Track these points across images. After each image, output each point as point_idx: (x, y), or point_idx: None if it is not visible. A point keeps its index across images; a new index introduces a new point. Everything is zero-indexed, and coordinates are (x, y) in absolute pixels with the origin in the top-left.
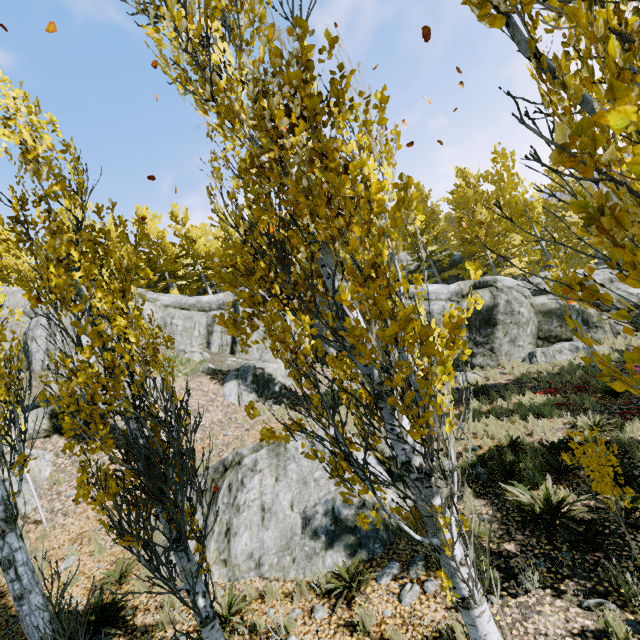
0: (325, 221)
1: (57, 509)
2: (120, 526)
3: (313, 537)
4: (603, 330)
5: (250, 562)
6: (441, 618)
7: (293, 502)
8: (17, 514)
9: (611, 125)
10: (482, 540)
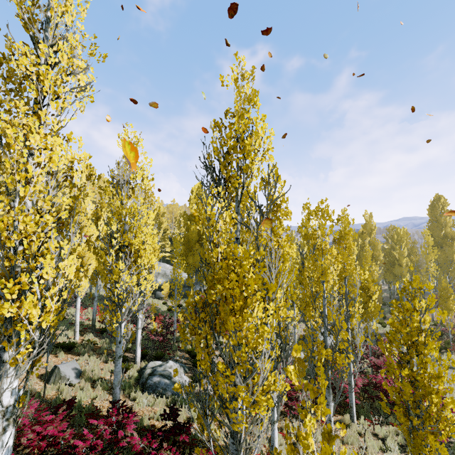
0: None
1: None
2: None
3: None
4: None
5: None
6: None
7: None
8: None
9: None
10: None
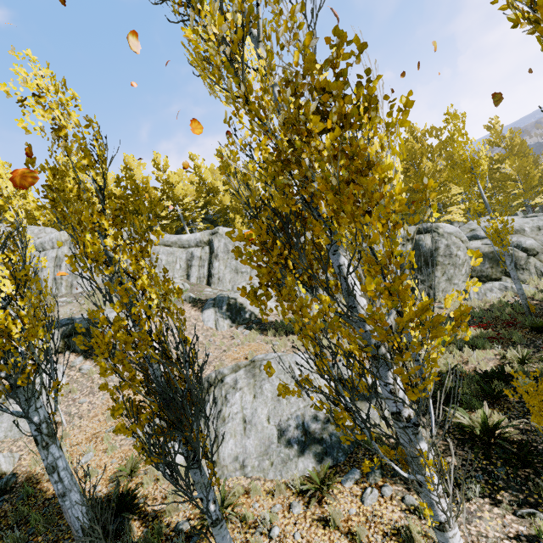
0: (350, 216)
1: (74, 413)
2: (149, 450)
3: (287, 446)
4: (529, 272)
5: (236, 464)
6: (398, 518)
7: (269, 416)
8: (56, 430)
9: None
10: None
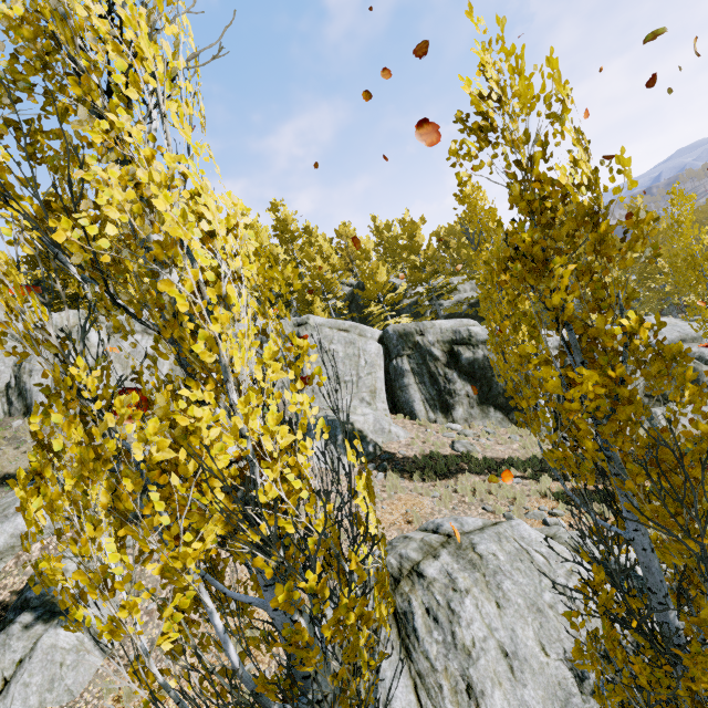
0: None
1: None
2: None
3: None
4: None
5: None
6: None
7: (541, 642)
8: None
9: None
10: None
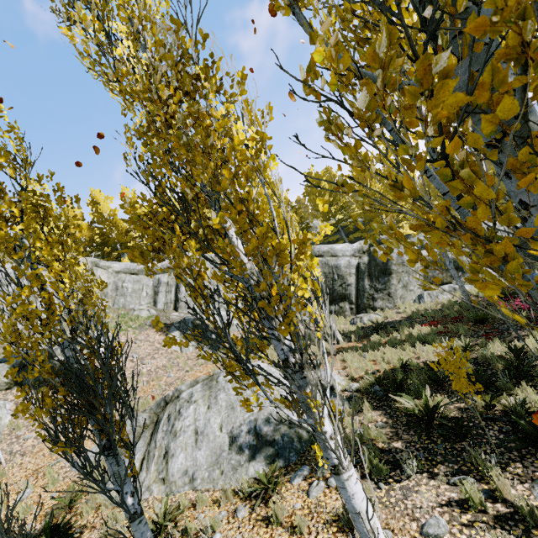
0: (202, 167)
1: (16, 451)
2: (55, 436)
3: (238, 452)
4: None
5: (185, 478)
6: (340, 505)
7: (222, 425)
8: None
9: (316, 61)
10: (376, 442)
